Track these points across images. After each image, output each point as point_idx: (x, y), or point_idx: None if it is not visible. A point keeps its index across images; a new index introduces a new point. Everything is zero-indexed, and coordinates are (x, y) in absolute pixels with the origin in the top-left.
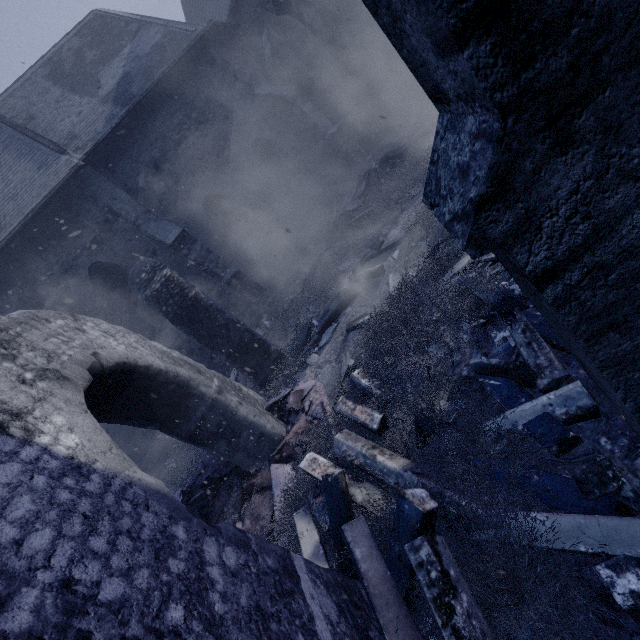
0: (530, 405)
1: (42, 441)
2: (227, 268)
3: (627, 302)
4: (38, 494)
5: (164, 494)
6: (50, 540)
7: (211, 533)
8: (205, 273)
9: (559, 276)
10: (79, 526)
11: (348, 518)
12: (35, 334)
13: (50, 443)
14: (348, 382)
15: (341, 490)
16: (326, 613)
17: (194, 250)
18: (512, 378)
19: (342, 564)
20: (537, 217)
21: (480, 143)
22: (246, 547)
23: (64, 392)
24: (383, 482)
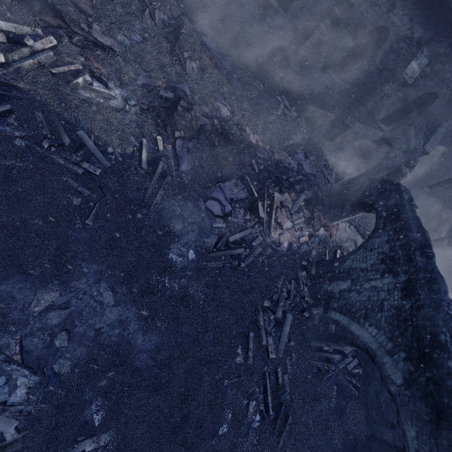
0: None
1: None
2: None
3: None
4: None
5: None
6: None
7: None
8: None
9: None
10: None
11: None
12: None
13: None
14: None
15: None
16: None
17: None
18: None
19: None
20: None
21: None
22: None
23: None
24: None
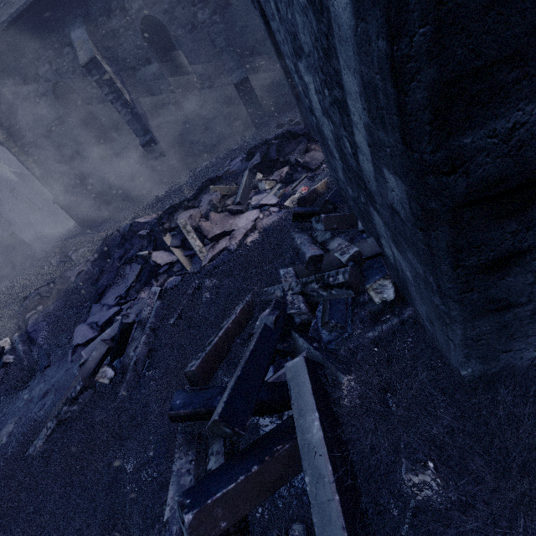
0: None
1: None
2: None
3: None
4: None
5: None
6: None
7: None
8: None
9: None
10: None
11: None
12: None
13: None
14: None
15: None
16: None
17: None
18: None
19: None
20: None
21: None
22: None
23: None
24: None
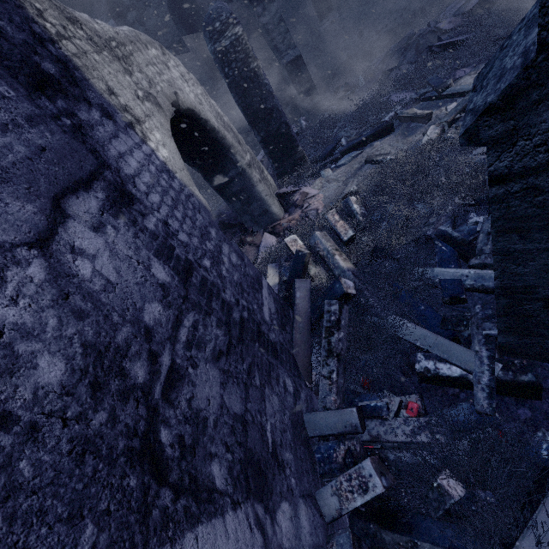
0: (454, 271)
1: (151, 145)
2: (291, 48)
3: (537, 219)
4: (152, 175)
5: (208, 210)
6: (159, 201)
7: (227, 242)
8: (269, 44)
9: (506, 183)
10: (170, 202)
11: (300, 278)
12: (140, 57)
13: (155, 149)
14: (343, 201)
15: (304, 262)
16: (270, 307)
17: (268, 12)
18: (457, 250)
19: (286, 298)
20: (517, 136)
21: (520, 61)
22: (242, 259)
23: (160, 117)
24: (331, 271)
